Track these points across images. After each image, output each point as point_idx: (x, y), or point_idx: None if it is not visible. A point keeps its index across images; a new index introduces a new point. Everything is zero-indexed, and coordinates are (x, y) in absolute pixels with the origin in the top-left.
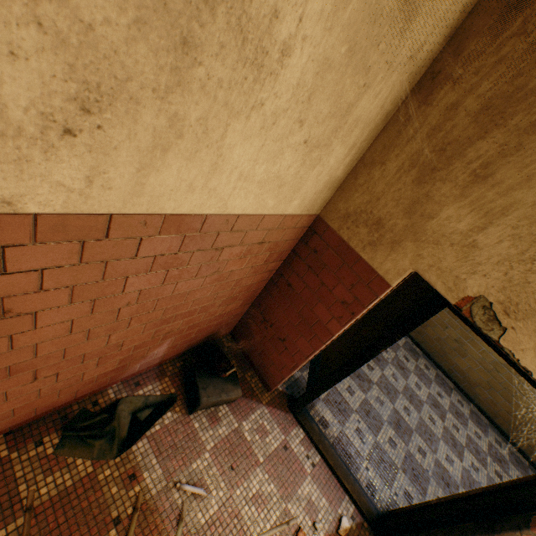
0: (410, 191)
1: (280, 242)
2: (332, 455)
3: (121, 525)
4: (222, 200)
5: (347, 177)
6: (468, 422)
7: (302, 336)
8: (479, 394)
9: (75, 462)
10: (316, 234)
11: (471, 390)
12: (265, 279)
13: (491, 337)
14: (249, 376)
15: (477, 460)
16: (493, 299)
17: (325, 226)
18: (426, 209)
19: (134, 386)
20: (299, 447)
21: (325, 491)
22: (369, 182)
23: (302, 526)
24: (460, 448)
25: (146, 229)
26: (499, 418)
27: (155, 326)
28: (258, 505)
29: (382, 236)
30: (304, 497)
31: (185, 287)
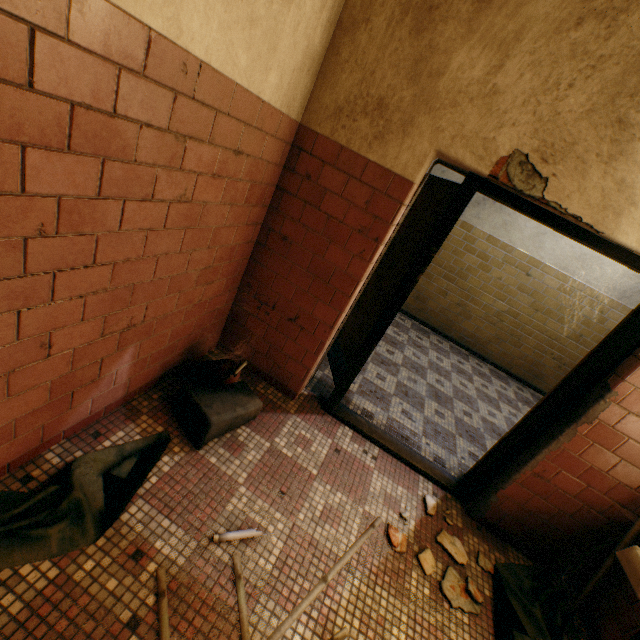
0: (410, 47)
1: (260, 164)
2: (390, 441)
3: (144, 626)
4: (171, 2)
5: (327, 56)
6: (492, 379)
7: (320, 301)
8: (492, 351)
9: (18, 574)
10: (303, 152)
11: (484, 350)
12: (250, 241)
13: (535, 196)
14: (261, 389)
15: (512, 407)
16: (528, 149)
17: (313, 136)
18: (433, 65)
19: (92, 439)
20: (352, 446)
21: (397, 479)
22: (356, 52)
23: (390, 523)
24: (495, 402)
25: (39, 7)
26: (514, 367)
27: (103, 307)
28: (332, 521)
29: (389, 121)
30: (379, 494)
31: (140, 220)
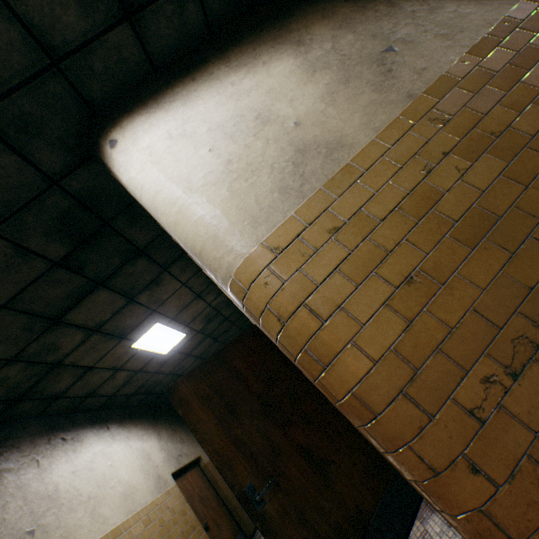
0: None
1: None
2: None
3: None
4: None
5: None
6: None
7: None
8: None
9: None
10: None
11: None
12: None
13: None
14: None
15: None
16: None
17: None
18: None
19: None
20: None
21: None
22: None
23: None
24: None
25: None
26: None
27: None
28: None
29: None
30: None
31: None
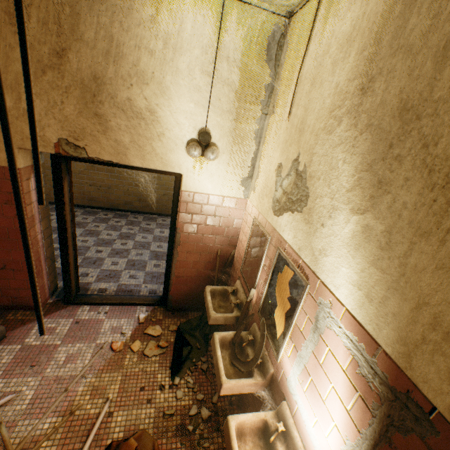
0: None
1: None
2: (117, 298)
3: None
4: None
5: None
6: None
7: (12, 250)
8: None
9: None
10: None
11: None
12: None
13: (85, 157)
14: (12, 316)
15: None
16: (65, 136)
17: None
18: None
19: None
20: (90, 314)
21: (122, 316)
22: None
23: (114, 340)
24: None
25: None
26: None
27: None
28: (72, 361)
29: None
30: (108, 330)
31: None
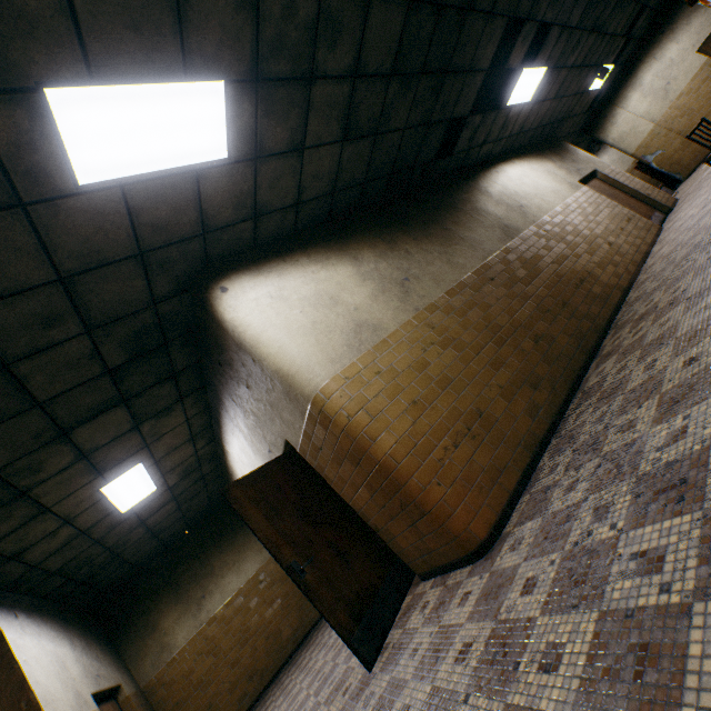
0: None
1: None
2: None
3: None
4: None
5: None
6: None
7: None
8: None
9: None
10: None
11: None
12: None
13: None
14: None
15: None
16: None
17: None
18: None
19: None
20: None
21: None
22: None
23: None
24: None
25: None
26: None
27: None
28: None
29: None
30: None
31: None
